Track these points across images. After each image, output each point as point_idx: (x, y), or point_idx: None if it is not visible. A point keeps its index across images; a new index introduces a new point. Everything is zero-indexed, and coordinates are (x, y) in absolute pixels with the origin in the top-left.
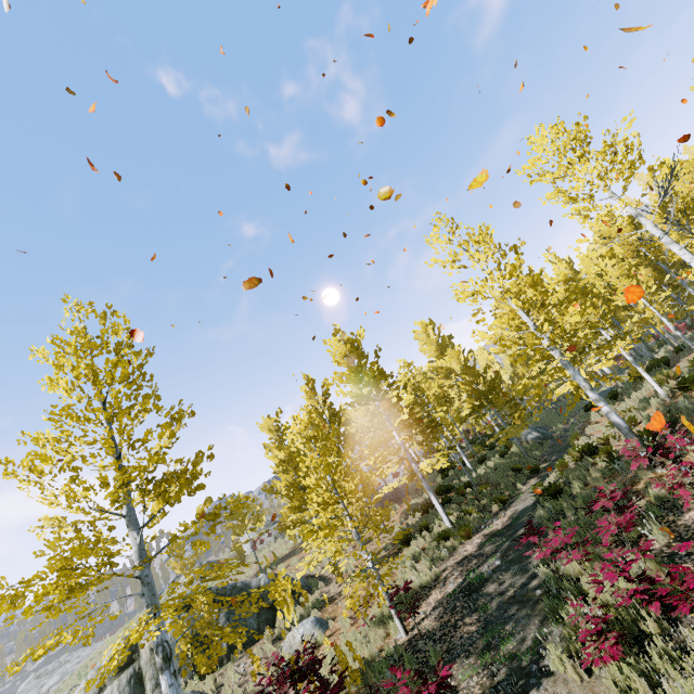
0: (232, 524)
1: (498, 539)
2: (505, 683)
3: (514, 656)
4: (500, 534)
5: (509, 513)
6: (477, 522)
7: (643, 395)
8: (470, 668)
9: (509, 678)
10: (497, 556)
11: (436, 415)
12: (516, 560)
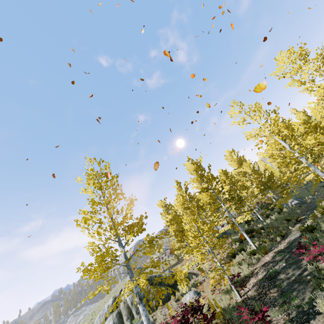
0: (149, 249)
1: (282, 253)
2: (296, 318)
3: (299, 306)
4: (283, 251)
5: (286, 241)
6: (269, 246)
7: None
8: (276, 311)
9: (298, 315)
10: (283, 261)
11: (242, 195)
12: (294, 263)
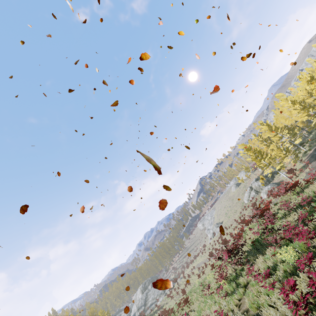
0: (246, 170)
1: None
2: None
3: None
4: None
5: None
6: (312, 147)
7: None
8: (313, 161)
9: None
10: None
11: (295, 132)
12: None
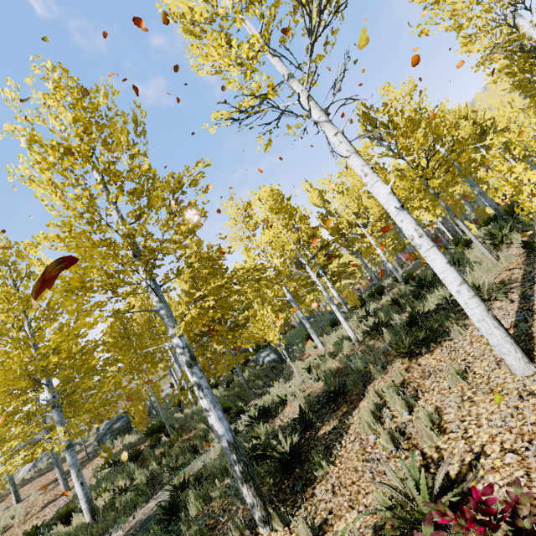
0: None
1: None
2: None
3: None
4: None
5: (137, 517)
6: (114, 518)
7: (343, 332)
8: None
9: None
10: None
11: (92, 362)
12: None
